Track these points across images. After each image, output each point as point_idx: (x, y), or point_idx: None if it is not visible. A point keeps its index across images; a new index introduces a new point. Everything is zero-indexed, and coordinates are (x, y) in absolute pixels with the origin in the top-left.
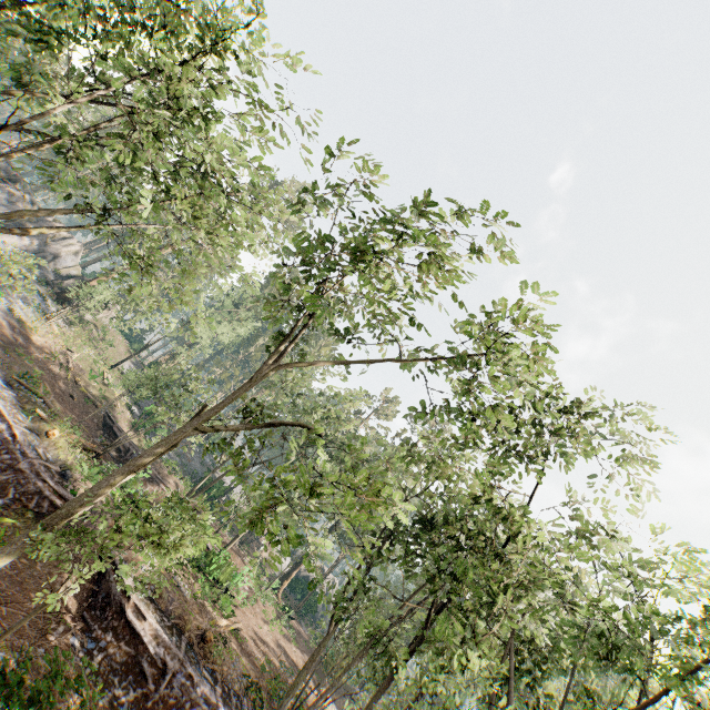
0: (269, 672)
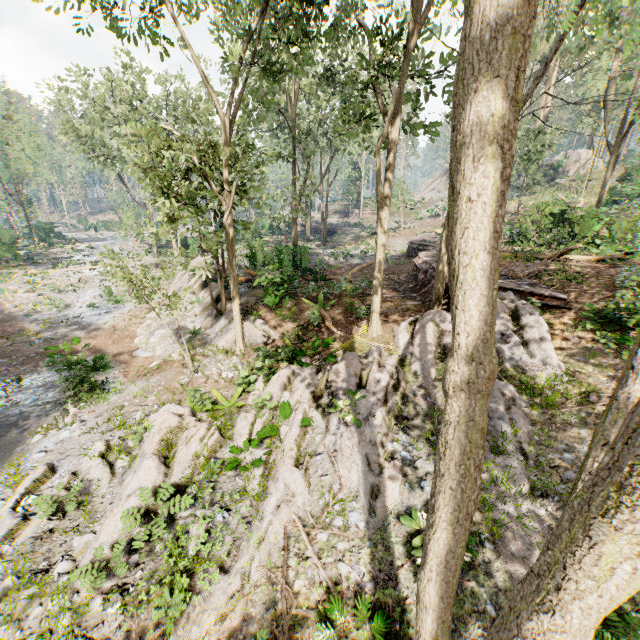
0: None
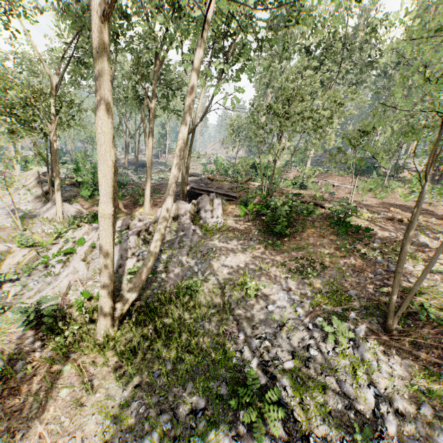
0: (278, 190)
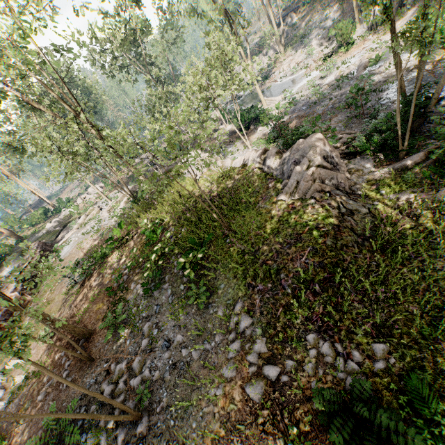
0: None
